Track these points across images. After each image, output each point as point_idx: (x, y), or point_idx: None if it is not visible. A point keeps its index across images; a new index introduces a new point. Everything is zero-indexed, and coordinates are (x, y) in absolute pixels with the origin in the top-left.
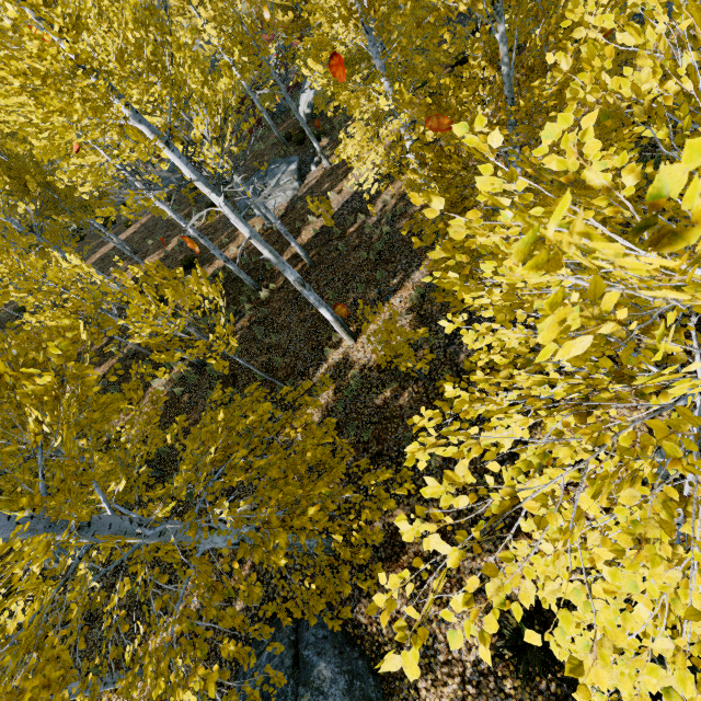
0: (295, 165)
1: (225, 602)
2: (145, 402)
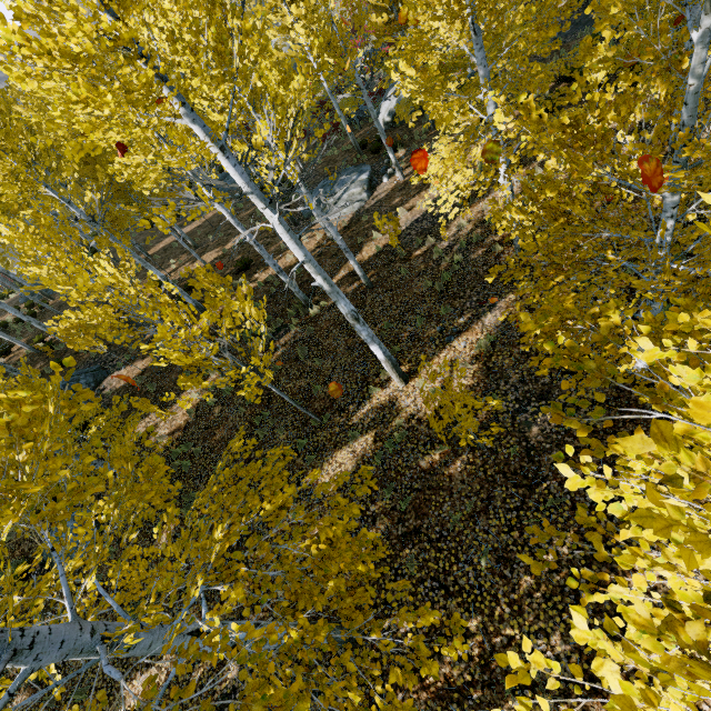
0: (366, 175)
1: (217, 663)
2: (177, 406)
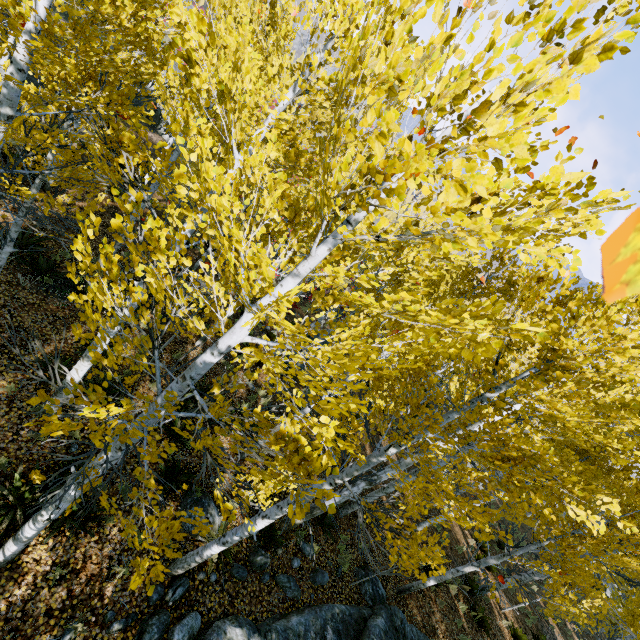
0: None
1: None
2: None
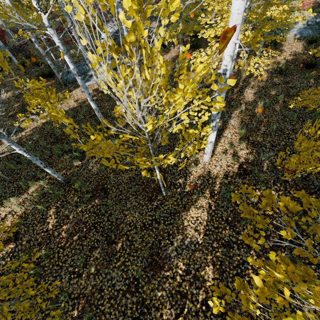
0: (110, 61)
1: None
2: None
